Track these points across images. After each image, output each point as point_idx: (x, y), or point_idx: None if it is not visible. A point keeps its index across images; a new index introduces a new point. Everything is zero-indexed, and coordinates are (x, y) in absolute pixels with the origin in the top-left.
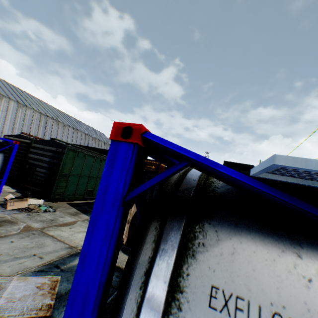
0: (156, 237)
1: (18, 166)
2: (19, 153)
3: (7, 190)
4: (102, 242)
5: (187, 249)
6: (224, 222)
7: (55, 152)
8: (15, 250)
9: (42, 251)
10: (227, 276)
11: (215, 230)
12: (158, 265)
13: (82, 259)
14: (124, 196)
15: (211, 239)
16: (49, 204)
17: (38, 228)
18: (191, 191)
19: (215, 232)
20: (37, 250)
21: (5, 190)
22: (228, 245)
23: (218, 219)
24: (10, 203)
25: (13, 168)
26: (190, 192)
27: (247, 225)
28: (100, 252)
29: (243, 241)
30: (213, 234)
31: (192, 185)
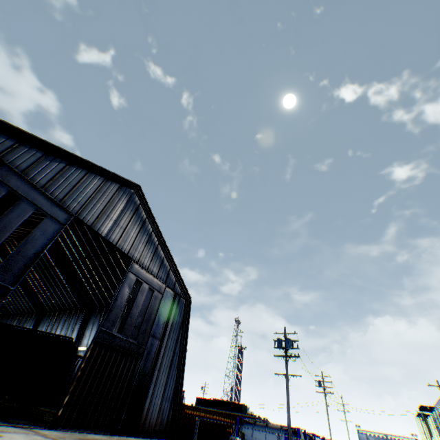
0: None
1: None
2: None
3: None
4: None
5: None
6: None
7: None
8: None
9: None
10: None
11: None
12: None
13: None
14: None
15: None
16: None
17: None
18: None
19: None
20: None
21: None
22: None
23: None
24: None
25: None
26: None
27: None
28: None
29: None
30: None
31: None
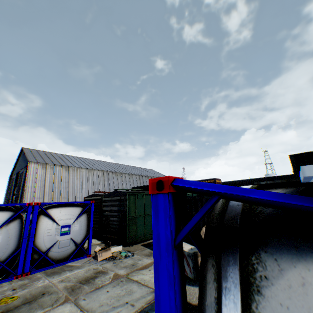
0: (215, 275)
1: (97, 220)
2: (95, 209)
3: (94, 242)
4: (168, 287)
5: (250, 284)
6: (282, 247)
7: (120, 201)
8: (111, 299)
9: (132, 297)
10: (304, 312)
11: (274, 258)
12: (226, 305)
13: (157, 305)
14: (174, 240)
15: (272, 269)
16: (127, 249)
17: (123, 275)
18: (237, 218)
19: (275, 260)
20: (127, 297)
21: (93, 243)
22: (293, 274)
23: (274, 245)
24: (98, 254)
25: (94, 223)
26: (236, 220)
27: (311, 247)
28: (169, 296)
29: (311, 267)
30: (273, 264)
31: (236, 211)
